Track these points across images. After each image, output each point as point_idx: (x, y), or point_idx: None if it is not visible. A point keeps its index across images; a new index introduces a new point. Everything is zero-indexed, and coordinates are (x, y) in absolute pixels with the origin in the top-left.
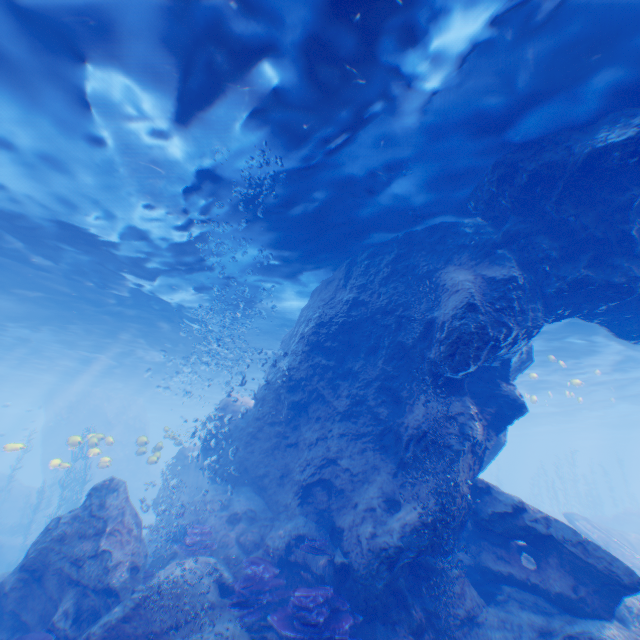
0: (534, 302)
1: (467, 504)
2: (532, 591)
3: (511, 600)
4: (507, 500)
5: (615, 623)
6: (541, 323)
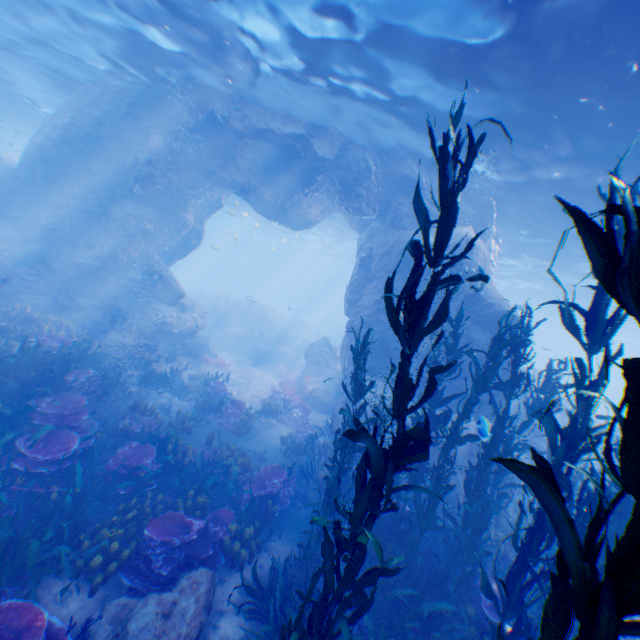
0: (198, 174)
1: (136, 259)
2: (154, 297)
3: (142, 298)
4: (153, 261)
5: (177, 310)
6: (200, 187)
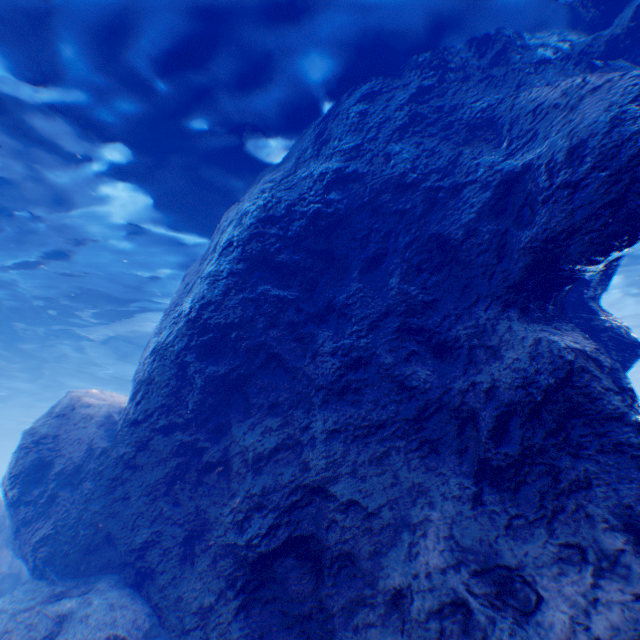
0: None
1: None
2: None
3: None
4: None
5: None
6: None
